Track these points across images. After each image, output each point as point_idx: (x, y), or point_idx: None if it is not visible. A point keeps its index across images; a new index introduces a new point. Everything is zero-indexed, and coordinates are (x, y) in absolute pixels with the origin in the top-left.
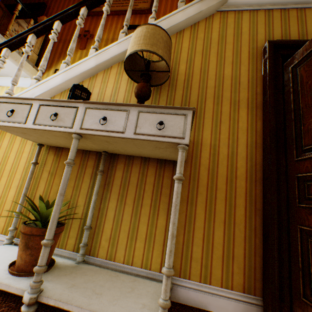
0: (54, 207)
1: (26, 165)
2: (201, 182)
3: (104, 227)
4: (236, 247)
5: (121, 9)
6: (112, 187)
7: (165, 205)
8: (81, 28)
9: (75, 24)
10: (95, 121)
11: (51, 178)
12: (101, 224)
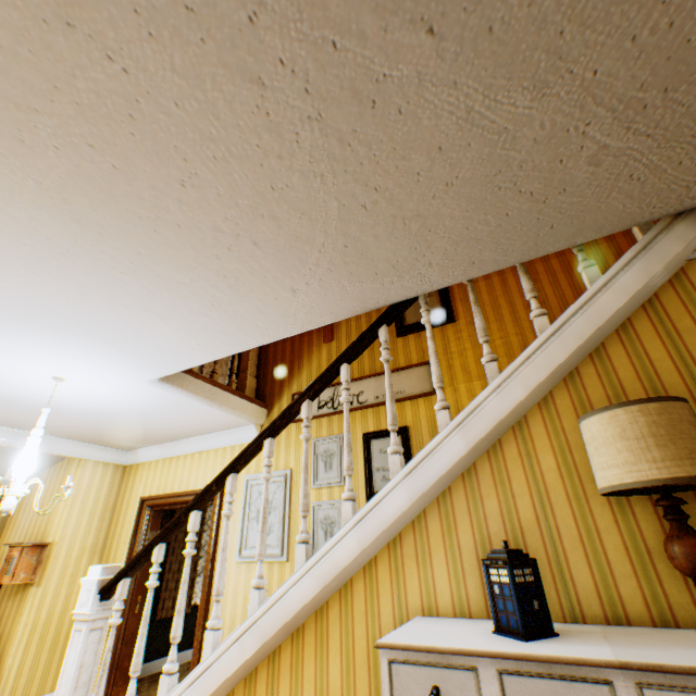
0: None
1: None
2: None
3: None
4: None
5: None
6: None
7: None
8: None
9: None
10: None
11: None
12: None
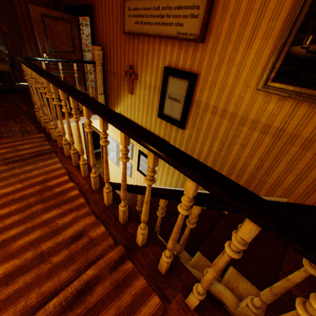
0: None
1: None
2: None
3: None
4: None
5: (160, 30)
6: None
7: None
8: (125, 56)
9: (120, 48)
10: None
11: None
12: None
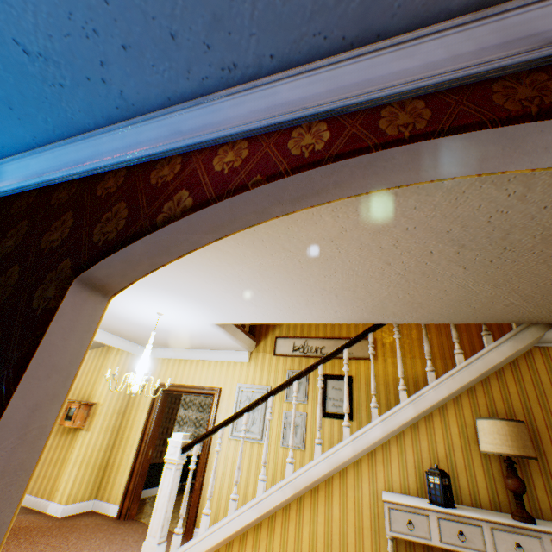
0: None
1: (373, 548)
2: None
3: None
4: None
5: None
6: None
7: None
8: None
9: None
10: (507, 545)
11: None
12: None
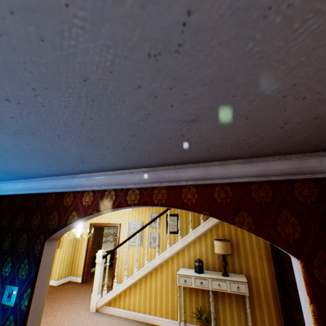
0: (212, 317)
1: (177, 288)
2: (254, 295)
3: (219, 316)
4: (273, 324)
5: None
6: (218, 298)
7: (241, 306)
8: None
9: None
10: (216, 285)
11: (190, 294)
12: (218, 315)
